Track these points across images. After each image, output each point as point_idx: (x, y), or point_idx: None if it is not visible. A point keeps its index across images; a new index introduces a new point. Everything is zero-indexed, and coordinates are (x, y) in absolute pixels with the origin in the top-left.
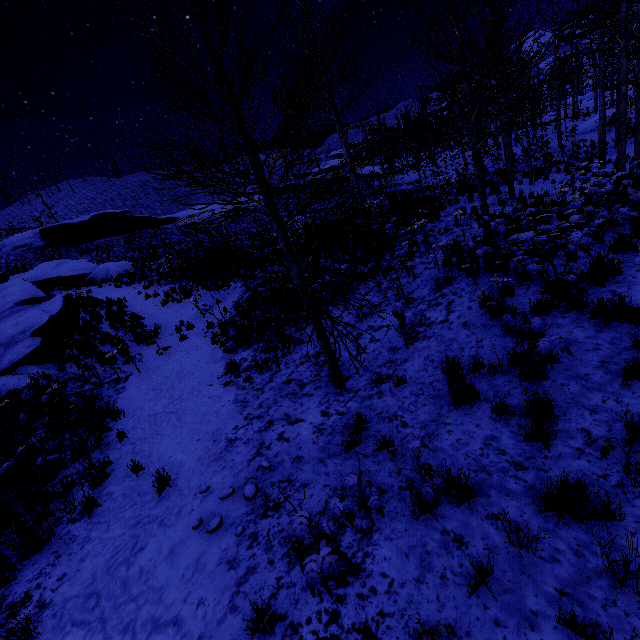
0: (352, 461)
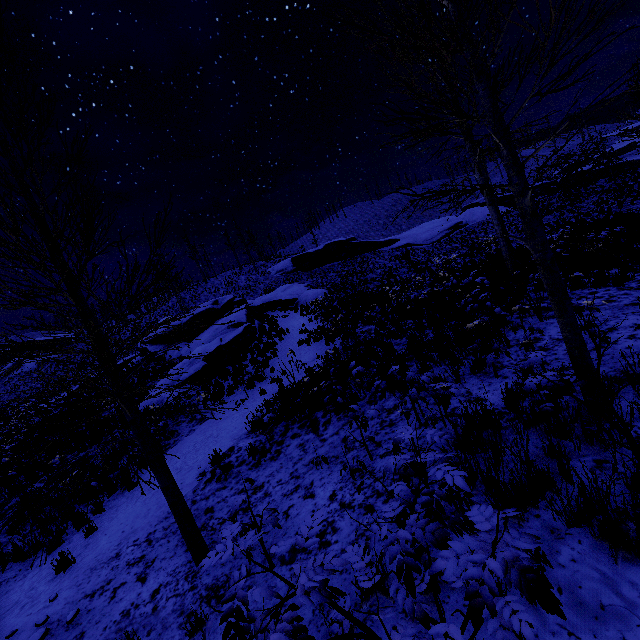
0: None
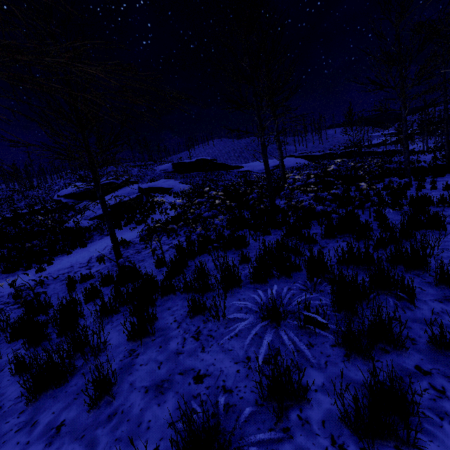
0: (64, 288)
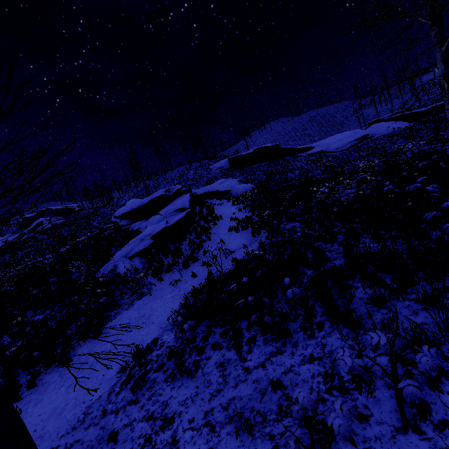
0: None
